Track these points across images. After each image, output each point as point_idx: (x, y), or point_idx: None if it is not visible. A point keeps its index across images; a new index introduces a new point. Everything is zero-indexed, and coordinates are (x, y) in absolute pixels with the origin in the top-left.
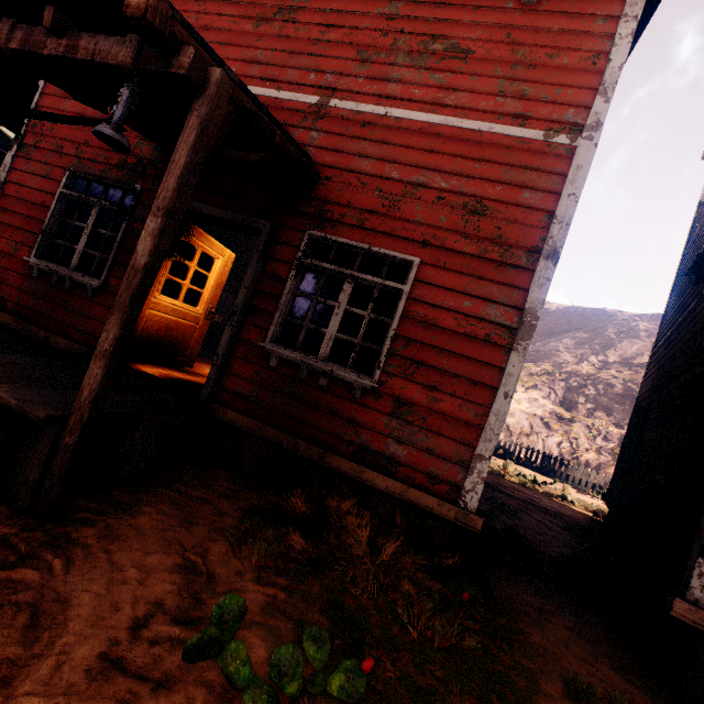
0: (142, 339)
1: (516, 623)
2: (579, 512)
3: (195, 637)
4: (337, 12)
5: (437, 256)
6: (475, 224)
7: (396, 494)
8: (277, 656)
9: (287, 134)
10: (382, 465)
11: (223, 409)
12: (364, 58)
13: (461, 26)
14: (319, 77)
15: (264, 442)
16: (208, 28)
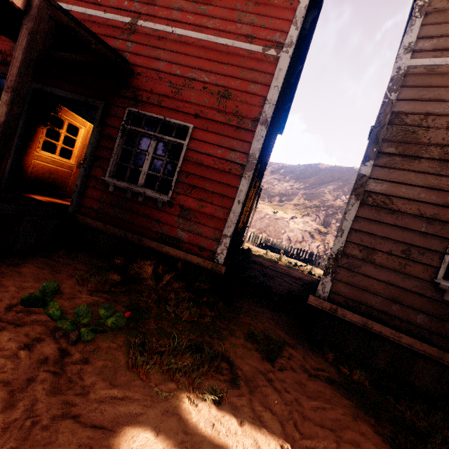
0: (32, 179)
1: (238, 315)
2: (316, 279)
3: (26, 295)
4: None
5: (203, 124)
6: (224, 104)
7: (181, 258)
8: (78, 309)
9: (105, 43)
10: (174, 244)
11: (83, 217)
12: None
13: None
14: (130, 4)
15: (110, 236)
16: None
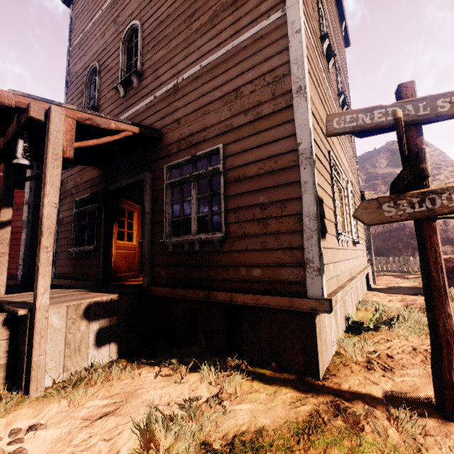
0: None
1: None
2: None
3: None
4: None
5: None
6: None
7: None
8: None
9: None
10: None
11: None
12: None
13: None
14: None
15: None
16: None
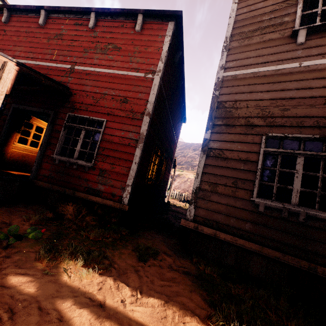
0: (10, 161)
1: (137, 238)
2: None
3: None
4: (76, 35)
5: (112, 118)
6: (124, 106)
7: (100, 202)
8: (10, 227)
9: (52, 79)
10: (96, 194)
11: (38, 181)
12: (86, 51)
13: (117, 40)
14: (71, 58)
15: (56, 193)
16: (30, 42)
